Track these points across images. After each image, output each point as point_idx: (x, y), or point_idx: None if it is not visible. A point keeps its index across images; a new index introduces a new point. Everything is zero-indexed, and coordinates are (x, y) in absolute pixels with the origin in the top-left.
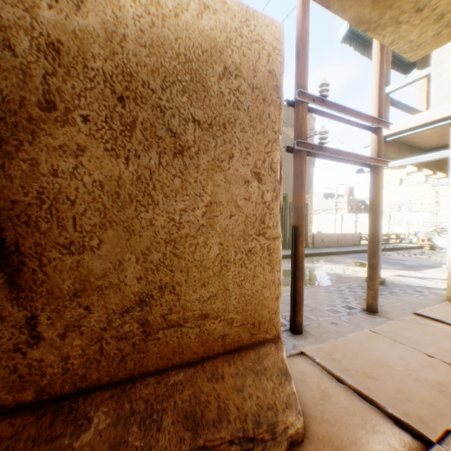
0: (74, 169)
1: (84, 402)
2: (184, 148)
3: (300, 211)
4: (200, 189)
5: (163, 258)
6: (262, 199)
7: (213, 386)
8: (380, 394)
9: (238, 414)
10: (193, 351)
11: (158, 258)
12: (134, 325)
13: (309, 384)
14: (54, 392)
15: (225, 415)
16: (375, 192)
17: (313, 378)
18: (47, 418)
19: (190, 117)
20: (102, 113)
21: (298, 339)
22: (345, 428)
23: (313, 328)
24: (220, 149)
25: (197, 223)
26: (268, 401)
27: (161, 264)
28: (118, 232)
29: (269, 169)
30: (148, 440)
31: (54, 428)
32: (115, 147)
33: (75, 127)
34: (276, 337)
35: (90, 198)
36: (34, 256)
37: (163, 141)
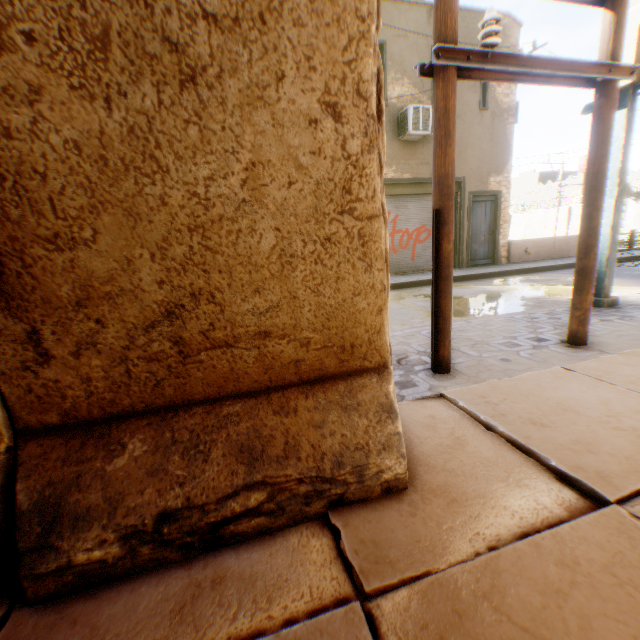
0: (33, 125)
1: (118, 429)
2: (196, 71)
3: (444, 182)
4: (232, 141)
5: (190, 253)
6: (343, 152)
7: (280, 421)
8: (546, 444)
9: (313, 453)
10: (253, 379)
11: (183, 253)
12: (165, 344)
13: (439, 431)
14: (82, 417)
15: (294, 453)
16: (599, 135)
17: (447, 424)
18: (77, 442)
19: (198, 11)
20: (53, 24)
21: (440, 379)
22: (474, 480)
23: (469, 366)
24: (260, 67)
25: (235, 197)
26: (358, 441)
27: (188, 262)
28: (118, 217)
29: (355, 96)
30: (192, 471)
31: (85, 452)
32: (86, 83)
33: (18, 55)
34: (381, 367)
35: (67, 168)
36: (14, 254)
37: (160, 63)
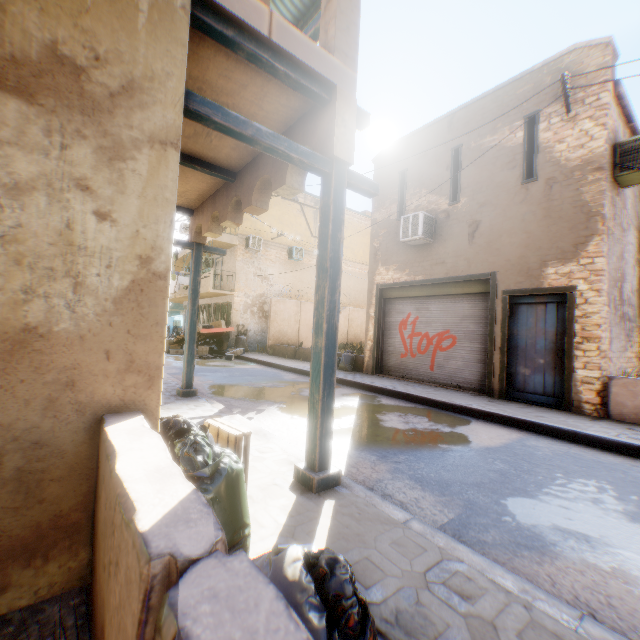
0: None
1: None
2: None
3: None
4: None
5: None
6: None
7: None
8: None
9: None
10: None
11: None
12: None
13: None
14: None
15: None
16: None
17: None
18: None
19: None
20: None
21: None
22: None
23: None
24: None
25: None
26: None
27: None
28: None
29: None
30: None
31: None
32: None
33: None
34: None
35: None
36: None
37: None
